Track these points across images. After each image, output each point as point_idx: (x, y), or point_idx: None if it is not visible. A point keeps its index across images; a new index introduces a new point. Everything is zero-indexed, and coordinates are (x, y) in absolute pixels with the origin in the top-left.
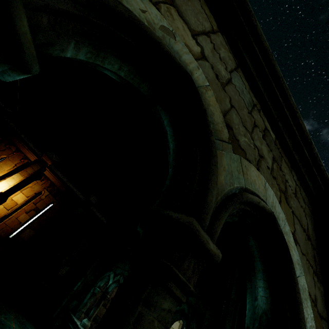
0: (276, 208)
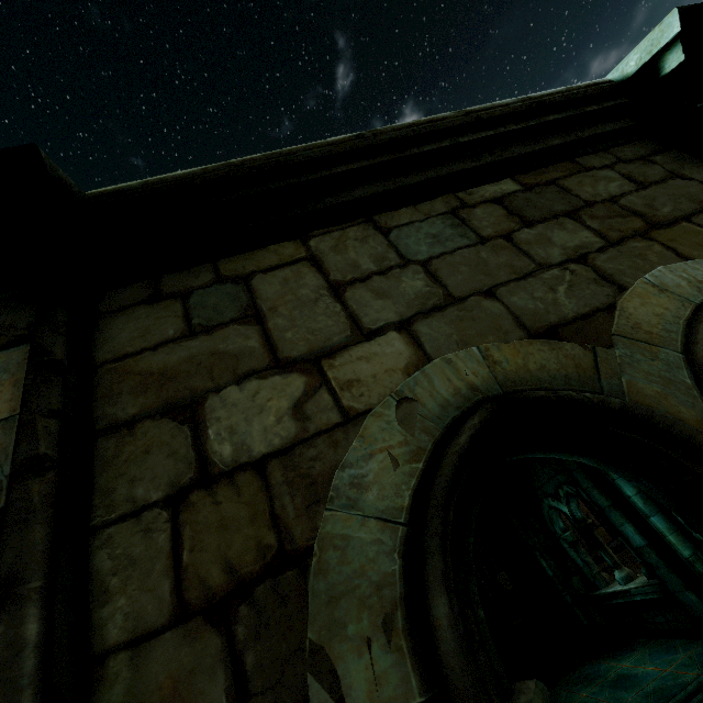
0: (699, 278)
